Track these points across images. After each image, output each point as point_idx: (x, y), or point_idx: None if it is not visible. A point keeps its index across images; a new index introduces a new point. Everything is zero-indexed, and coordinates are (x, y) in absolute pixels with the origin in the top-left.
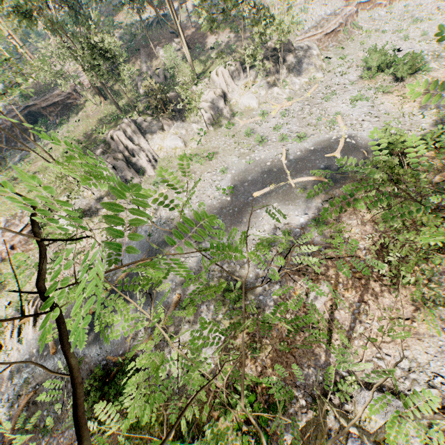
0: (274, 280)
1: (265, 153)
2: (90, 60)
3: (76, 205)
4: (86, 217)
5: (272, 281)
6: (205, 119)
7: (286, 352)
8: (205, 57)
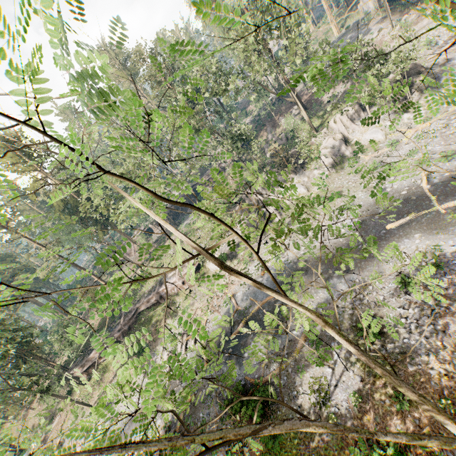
0: (423, 322)
1: (399, 182)
2: (232, 144)
3: (221, 250)
4: (228, 259)
5: (421, 323)
6: (326, 164)
7: (450, 415)
8: (322, 111)
